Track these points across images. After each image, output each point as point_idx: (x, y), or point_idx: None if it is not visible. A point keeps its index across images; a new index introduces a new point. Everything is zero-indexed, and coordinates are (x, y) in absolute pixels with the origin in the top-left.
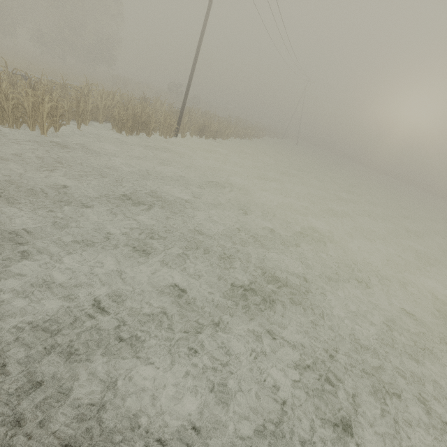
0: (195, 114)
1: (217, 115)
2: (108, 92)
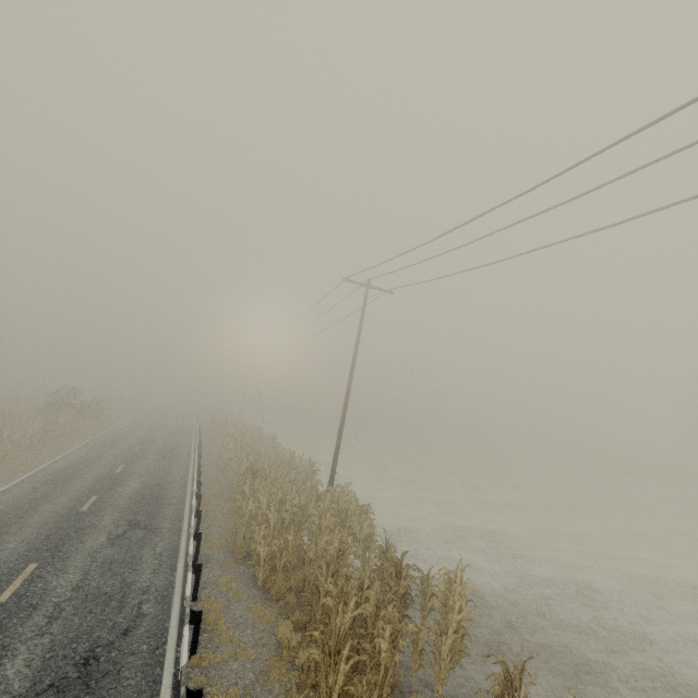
0: (273, 457)
1: (250, 437)
2: (273, 497)
